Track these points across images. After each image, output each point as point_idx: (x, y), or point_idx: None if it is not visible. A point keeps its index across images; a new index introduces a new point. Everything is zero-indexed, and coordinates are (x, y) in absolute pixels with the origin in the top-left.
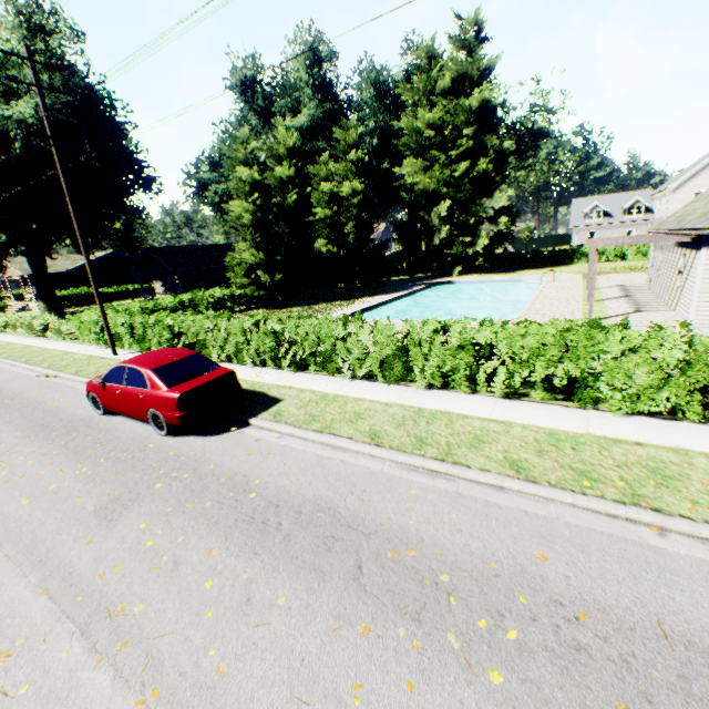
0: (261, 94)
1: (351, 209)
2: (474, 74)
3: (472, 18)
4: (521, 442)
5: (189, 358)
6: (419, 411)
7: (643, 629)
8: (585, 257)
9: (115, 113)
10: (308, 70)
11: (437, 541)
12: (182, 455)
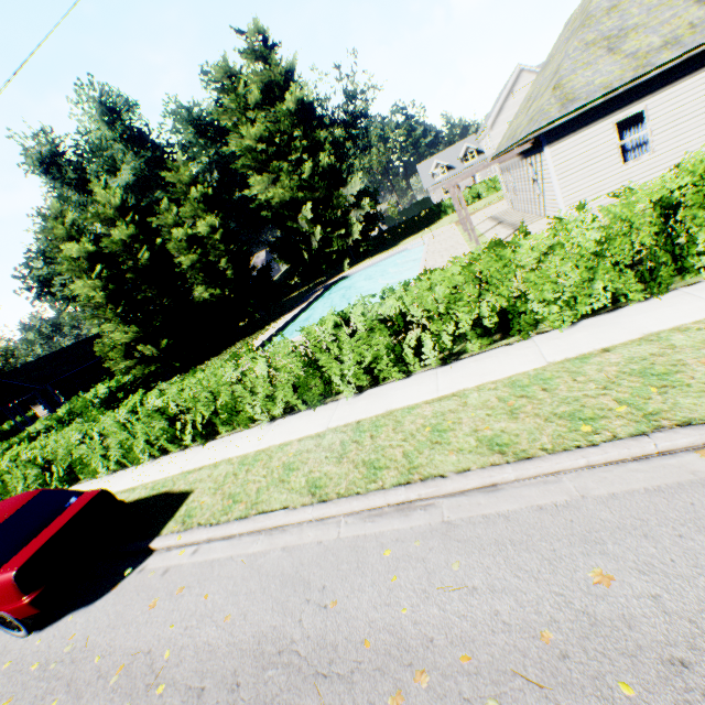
0: (69, 166)
1: (218, 246)
2: (279, 79)
3: (253, 28)
4: (486, 410)
5: (29, 504)
6: (358, 426)
7: None
8: (449, 209)
9: None
10: (109, 125)
11: (451, 631)
12: (51, 662)
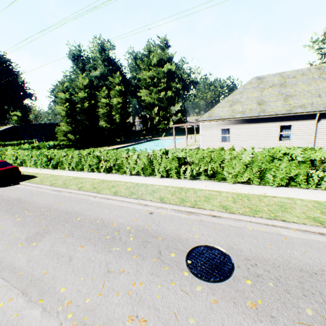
0: (82, 61)
1: (118, 109)
2: (165, 59)
3: (163, 38)
4: (92, 183)
5: (1, 162)
6: (76, 177)
7: (62, 211)
8: None
9: (11, 67)
10: (100, 53)
11: (39, 202)
12: None
